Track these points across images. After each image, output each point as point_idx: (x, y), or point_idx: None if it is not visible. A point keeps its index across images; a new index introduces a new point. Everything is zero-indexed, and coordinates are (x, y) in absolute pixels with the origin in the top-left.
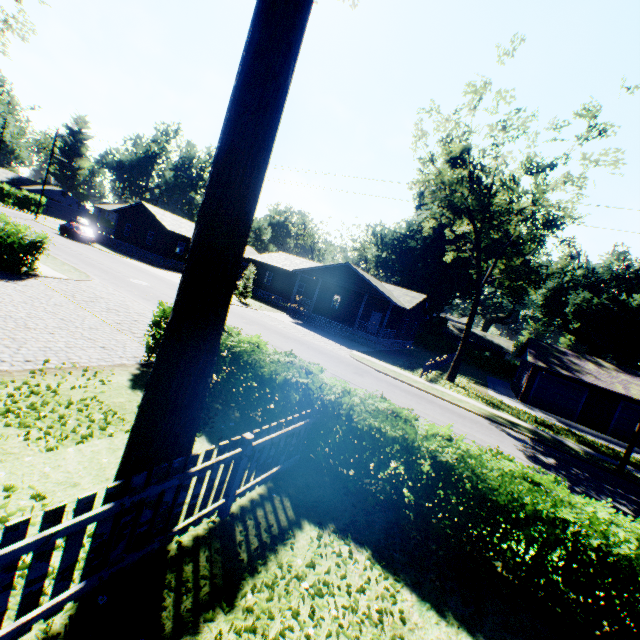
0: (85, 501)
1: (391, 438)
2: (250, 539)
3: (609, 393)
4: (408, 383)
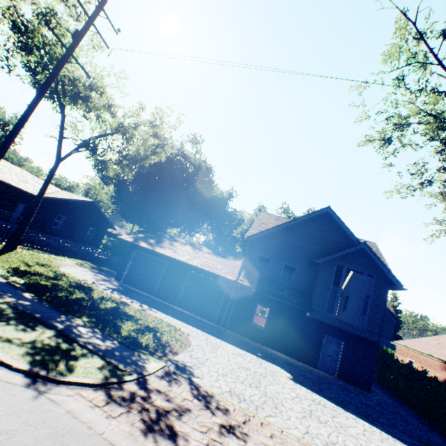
0: None
1: None
2: None
3: (182, 264)
4: None
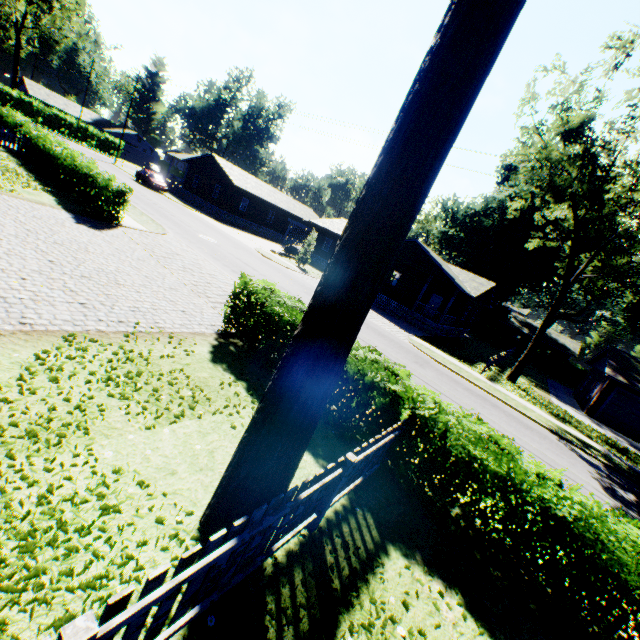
0: (214, 542)
1: (493, 473)
2: (340, 562)
3: None
4: (469, 380)
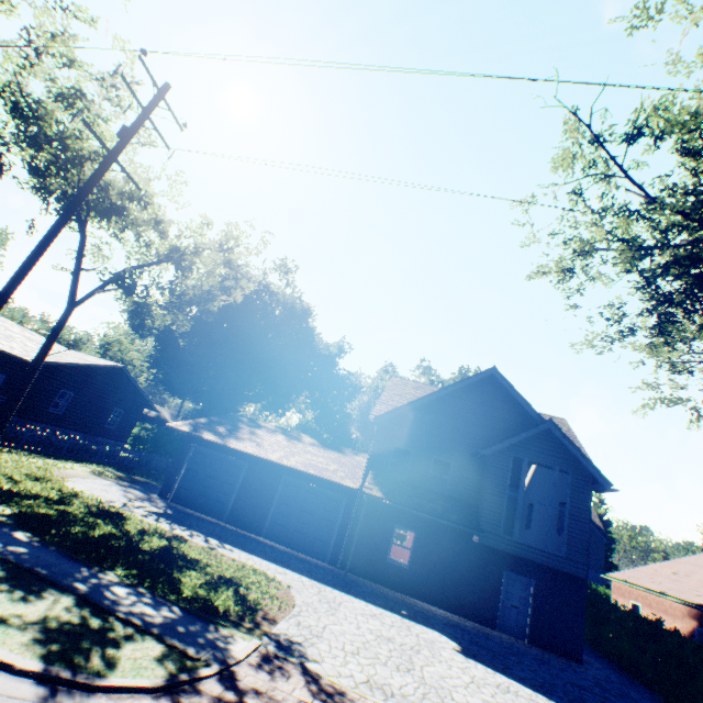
0: None
1: None
2: None
3: (271, 466)
4: None
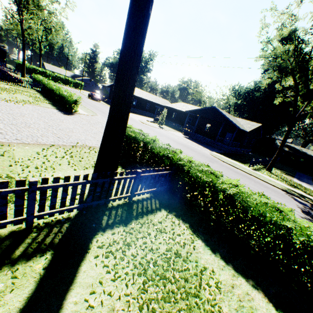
0: (76, 177)
1: (205, 182)
2: (138, 209)
3: None
4: (239, 169)
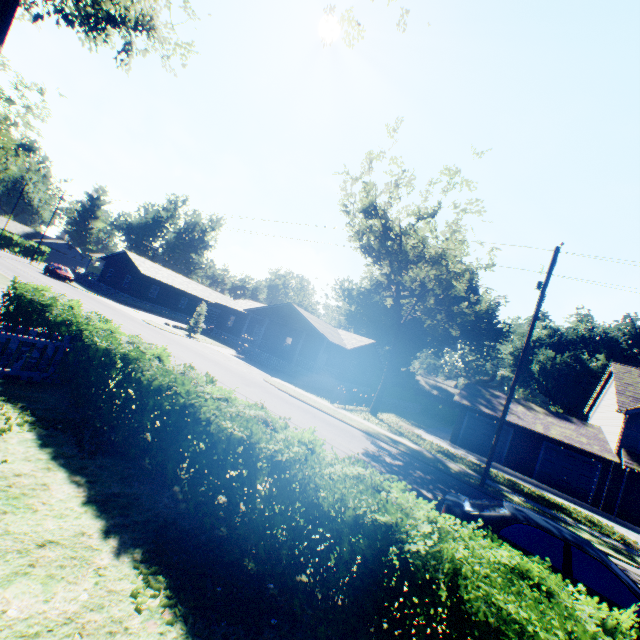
0: None
1: (104, 350)
2: None
3: (532, 433)
4: (304, 401)
